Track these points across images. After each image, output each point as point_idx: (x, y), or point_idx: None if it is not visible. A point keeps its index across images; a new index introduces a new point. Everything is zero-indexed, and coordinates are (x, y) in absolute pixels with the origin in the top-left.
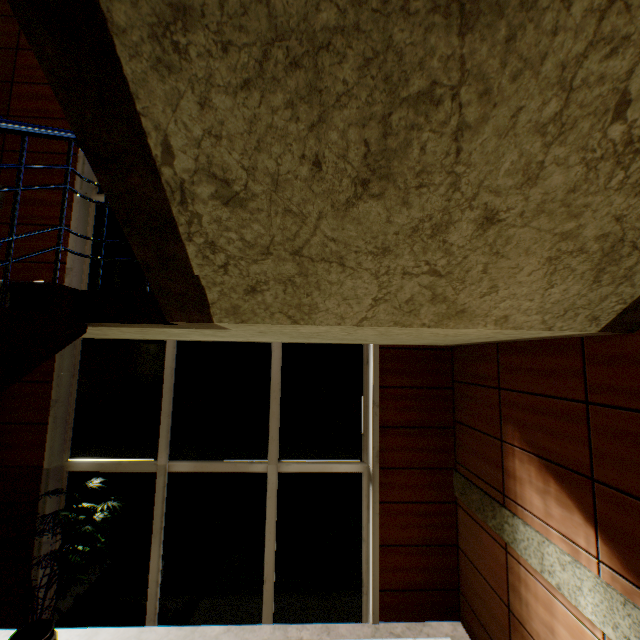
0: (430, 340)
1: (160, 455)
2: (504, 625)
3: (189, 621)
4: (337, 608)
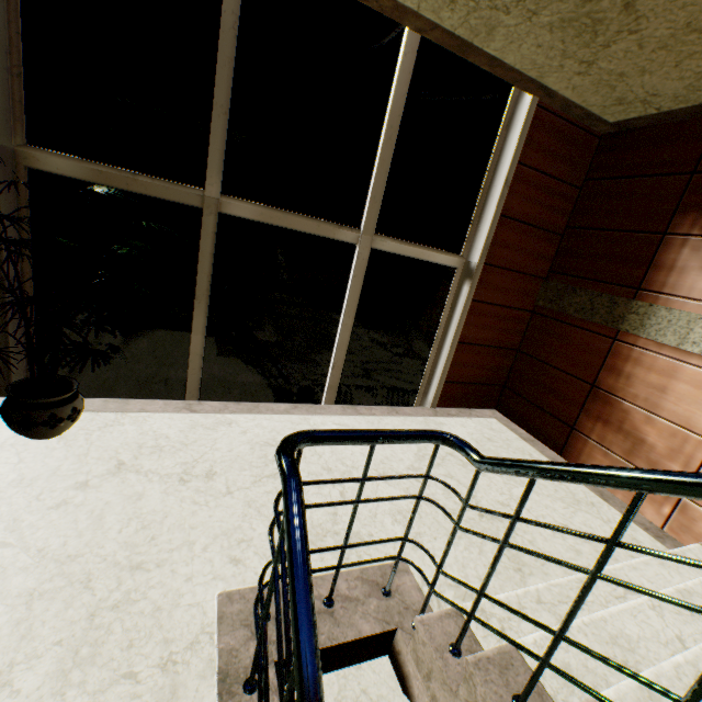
0: (696, 69)
1: (209, 181)
2: (577, 399)
3: (239, 401)
4: (395, 397)
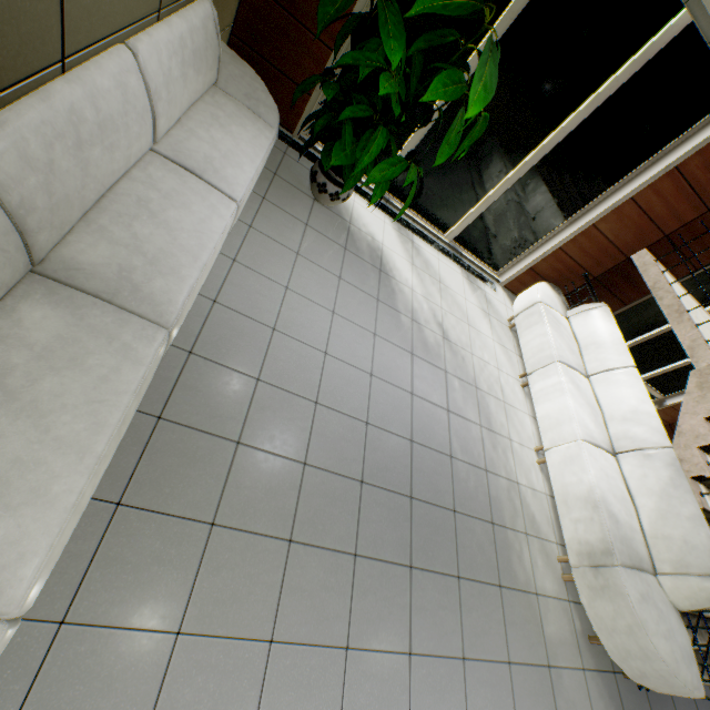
0: None
1: None
2: None
3: None
4: None
